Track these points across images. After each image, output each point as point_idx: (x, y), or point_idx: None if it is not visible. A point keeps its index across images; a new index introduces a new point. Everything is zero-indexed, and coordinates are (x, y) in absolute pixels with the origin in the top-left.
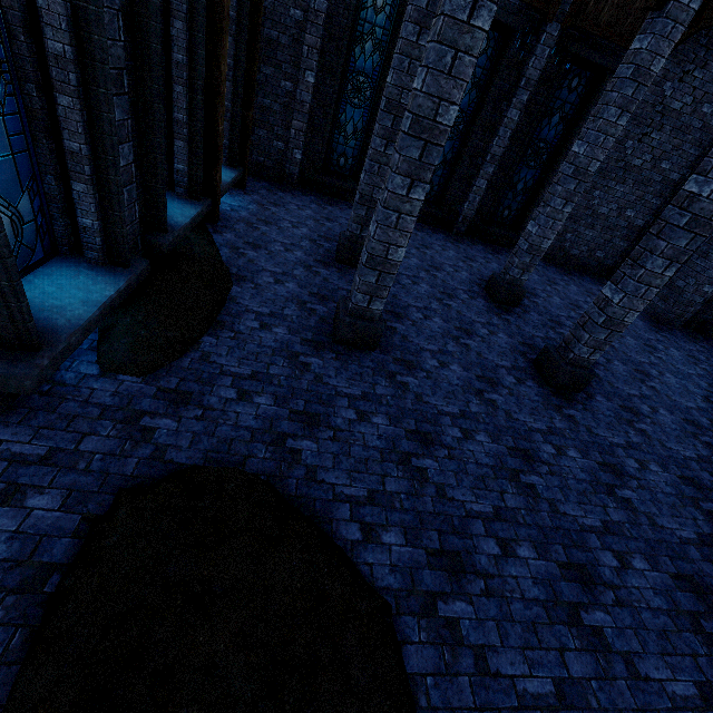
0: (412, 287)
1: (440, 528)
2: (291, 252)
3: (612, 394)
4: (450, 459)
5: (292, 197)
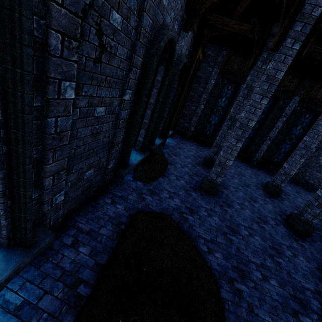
0: (231, 179)
1: (237, 260)
2: (187, 159)
3: None
4: (243, 240)
5: (188, 142)
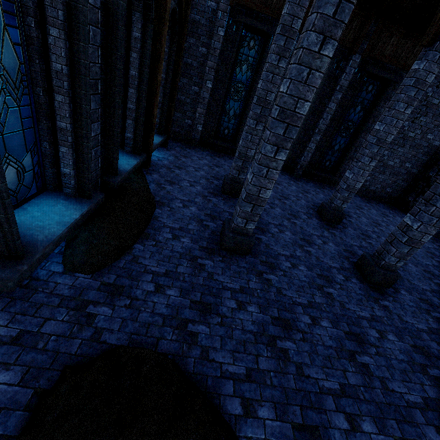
0: (270, 210)
1: (301, 403)
2: (194, 186)
3: (411, 289)
4: (304, 341)
5: (195, 152)
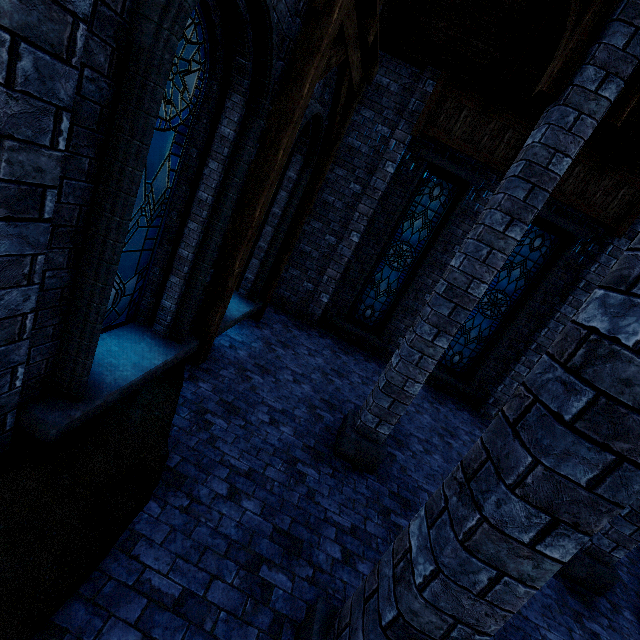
0: None
1: None
2: (276, 426)
3: None
4: None
5: (306, 338)
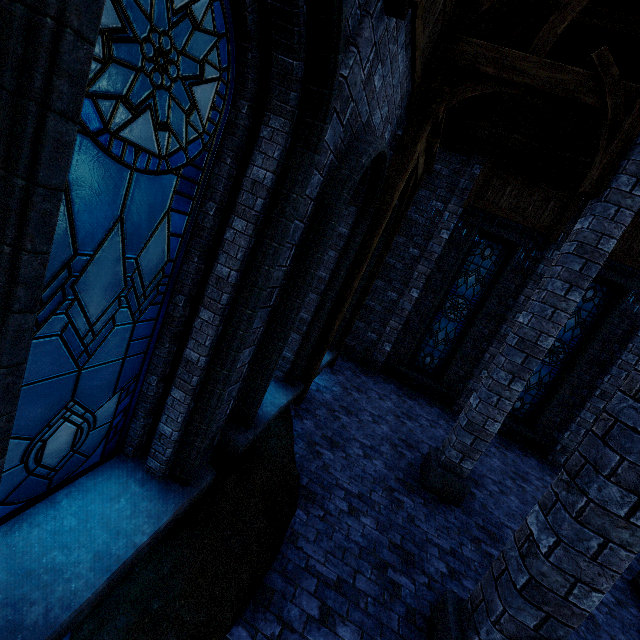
0: None
1: None
2: (370, 459)
3: None
4: None
5: (374, 383)
